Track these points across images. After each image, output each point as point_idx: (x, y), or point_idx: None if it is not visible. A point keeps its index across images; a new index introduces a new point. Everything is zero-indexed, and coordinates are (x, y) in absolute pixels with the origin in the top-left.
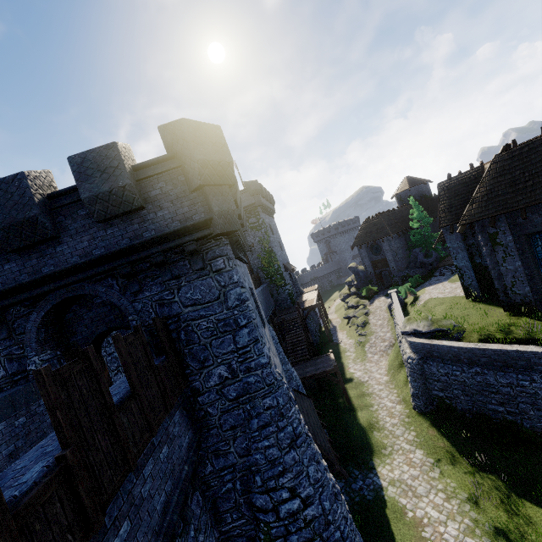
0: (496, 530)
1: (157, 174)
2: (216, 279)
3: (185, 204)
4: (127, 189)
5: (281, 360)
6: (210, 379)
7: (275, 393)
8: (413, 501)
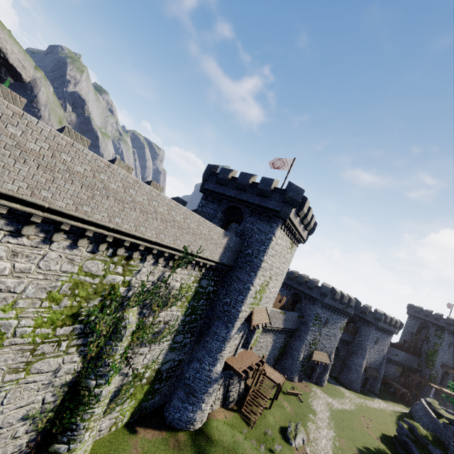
0: (382, 411)
1: (371, 313)
2: (368, 329)
3: (371, 319)
4: (366, 312)
5: (381, 363)
6: (358, 338)
7: (364, 348)
8: (377, 402)
